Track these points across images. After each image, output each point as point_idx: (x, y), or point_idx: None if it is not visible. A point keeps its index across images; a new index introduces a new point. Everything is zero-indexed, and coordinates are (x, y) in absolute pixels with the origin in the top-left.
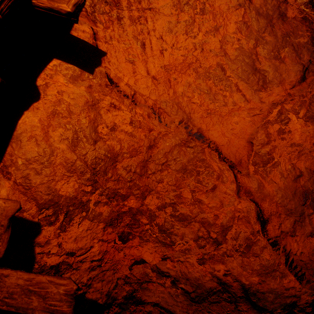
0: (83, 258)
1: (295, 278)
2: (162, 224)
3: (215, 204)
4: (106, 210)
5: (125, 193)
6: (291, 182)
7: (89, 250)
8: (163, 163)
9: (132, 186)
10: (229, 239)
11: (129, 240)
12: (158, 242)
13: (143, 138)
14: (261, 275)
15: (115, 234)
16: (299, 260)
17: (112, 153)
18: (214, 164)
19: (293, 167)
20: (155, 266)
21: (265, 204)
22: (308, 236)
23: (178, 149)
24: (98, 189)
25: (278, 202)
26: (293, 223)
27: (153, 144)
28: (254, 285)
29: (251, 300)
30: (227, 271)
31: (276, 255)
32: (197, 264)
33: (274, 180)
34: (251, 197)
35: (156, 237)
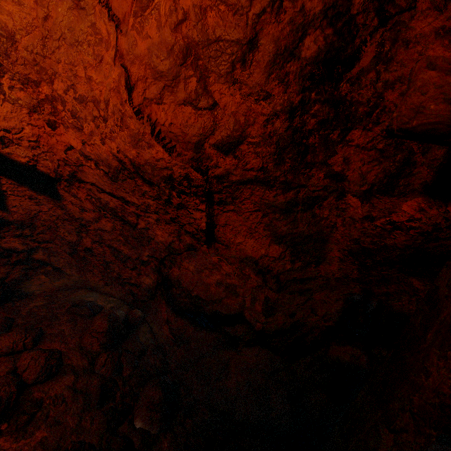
0: (20, 137)
1: (164, 150)
2: (72, 109)
3: (101, 80)
4: (24, 96)
5: (37, 79)
6: (169, 33)
7: (22, 131)
8: (60, 38)
9: (40, 71)
10: (110, 115)
11: (58, 128)
12: (74, 128)
13: (34, 6)
14: (135, 147)
15: (42, 121)
16: (168, 132)
17: (7, 32)
18: (103, 28)
19: (174, 7)
20: (81, 151)
21: (134, 69)
22: (180, 105)
23: (71, 15)
24: (7, 74)
25: (148, 64)
26: (162, 90)
27: (48, 14)
28: (136, 159)
29: (140, 174)
30: (118, 148)
31: (140, 125)
32: (102, 146)
33: (150, 34)
34: (122, 62)
35: (72, 123)
